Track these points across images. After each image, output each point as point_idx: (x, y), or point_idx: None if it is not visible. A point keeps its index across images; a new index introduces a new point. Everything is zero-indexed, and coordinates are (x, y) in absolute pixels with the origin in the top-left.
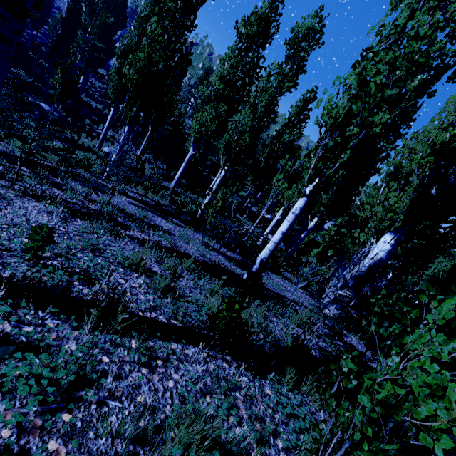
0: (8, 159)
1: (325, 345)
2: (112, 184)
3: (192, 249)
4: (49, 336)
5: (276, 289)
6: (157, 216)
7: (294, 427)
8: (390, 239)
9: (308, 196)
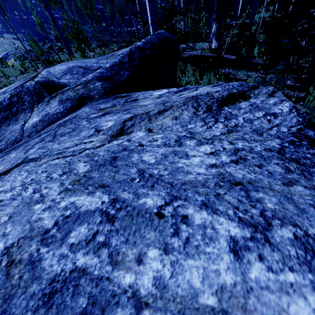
0: None
1: None
2: None
3: None
4: None
5: None
6: None
7: None
8: None
9: None
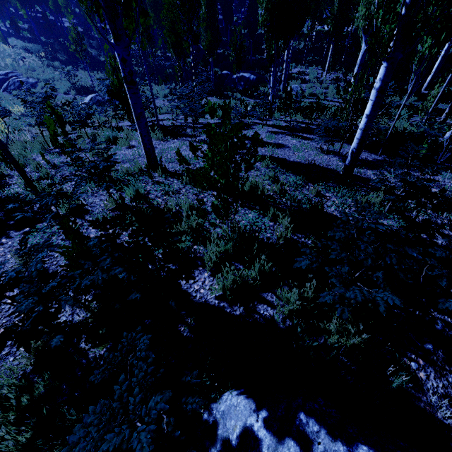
0: (202, 127)
1: (394, 224)
2: (273, 120)
3: (296, 156)
4: (173, 184)
5: (398, 183)
6: (287, 136)
7: (249, 227)
8: None
9: (386, 59)
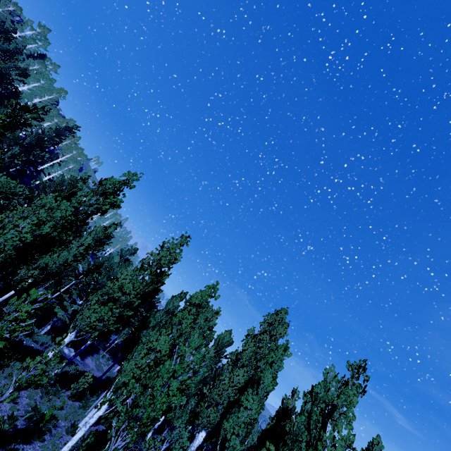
0: None
1: None
2: None
3: None
4: None
5: None
6: None
7: None
8: (204, 434)
9: None
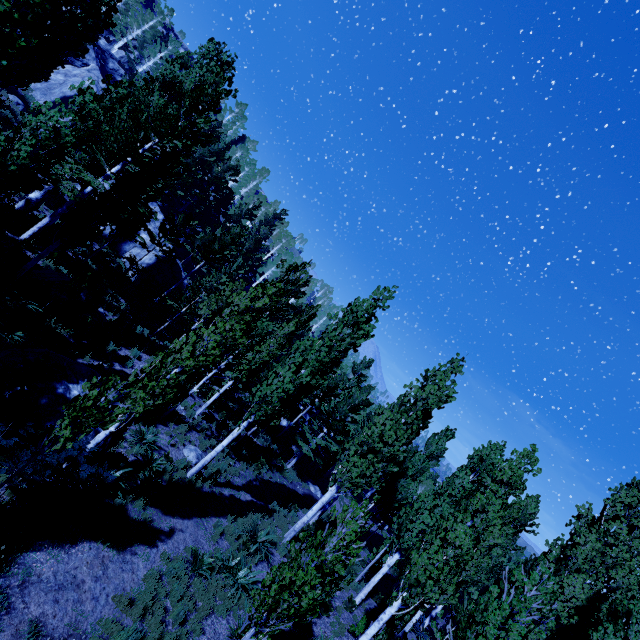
0: None
1: None
2: None
3: None
4: None
5: None
6: None
7: None
8: None
9: None
